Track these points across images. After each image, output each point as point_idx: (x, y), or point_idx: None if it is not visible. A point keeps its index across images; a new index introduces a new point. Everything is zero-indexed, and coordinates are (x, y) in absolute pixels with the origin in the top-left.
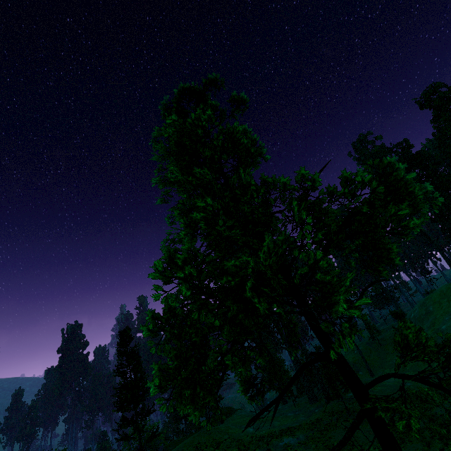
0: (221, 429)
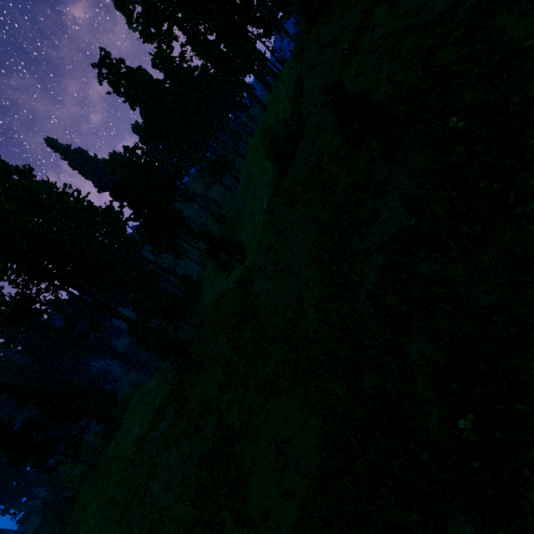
0: (110, 455)
